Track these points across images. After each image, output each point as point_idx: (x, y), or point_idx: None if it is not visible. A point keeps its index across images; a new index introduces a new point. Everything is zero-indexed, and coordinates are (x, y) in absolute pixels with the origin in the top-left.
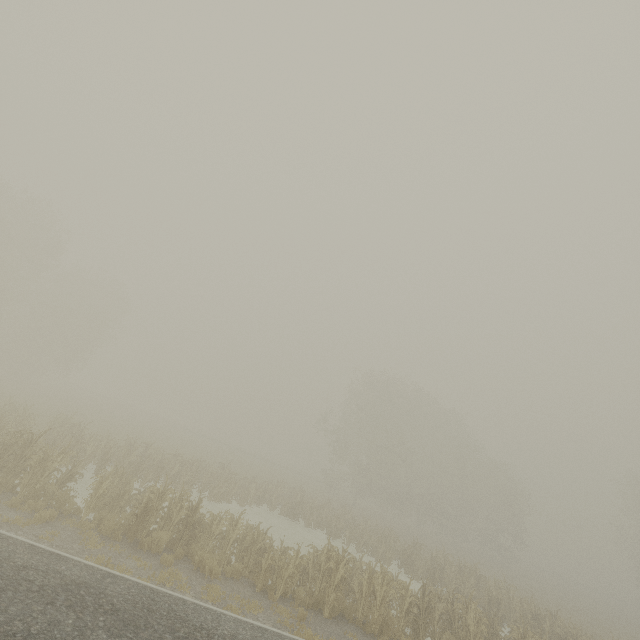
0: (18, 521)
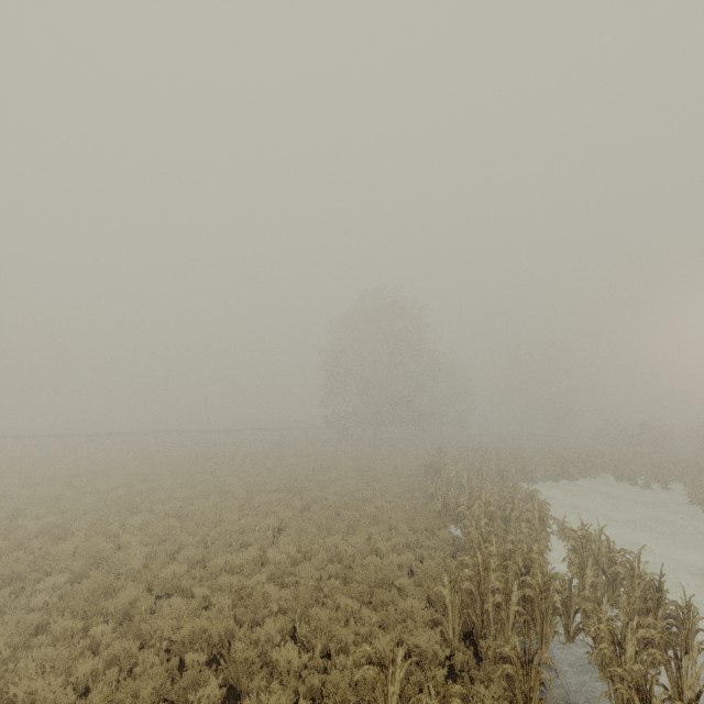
0: None
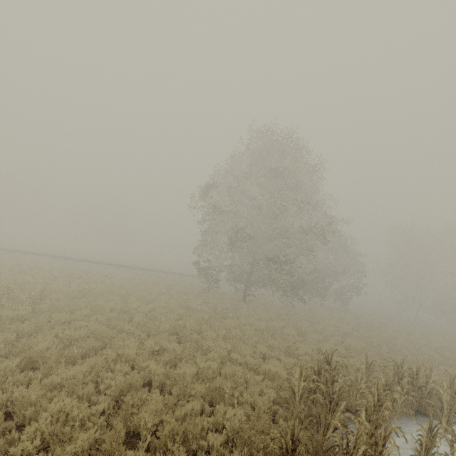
0: None
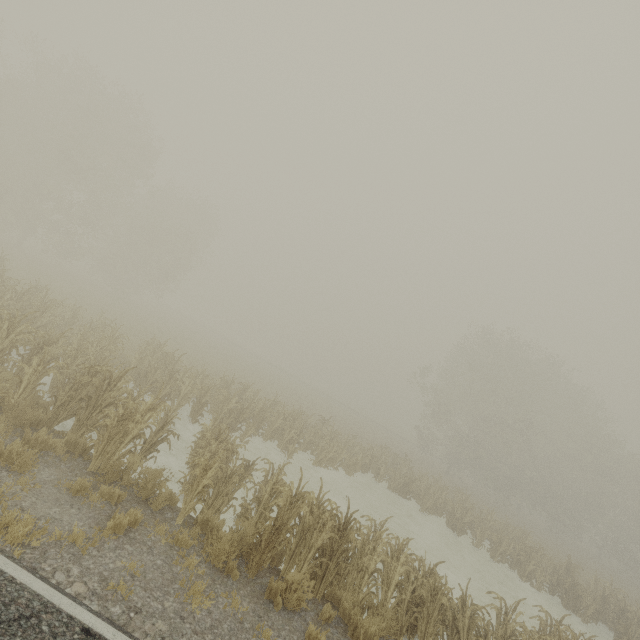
0: (77, 538)
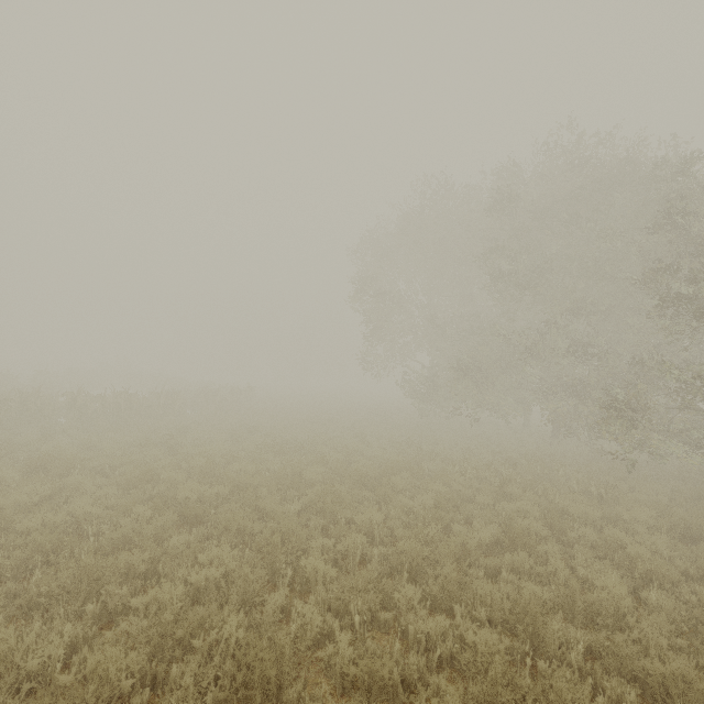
0: None
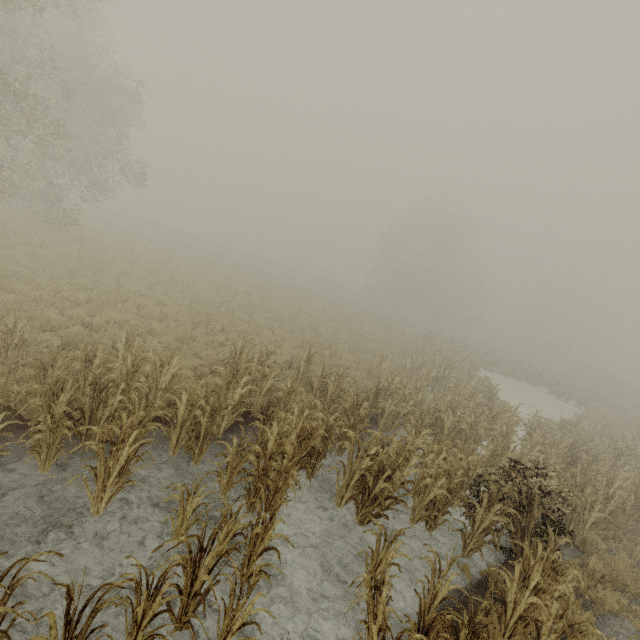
0: None
